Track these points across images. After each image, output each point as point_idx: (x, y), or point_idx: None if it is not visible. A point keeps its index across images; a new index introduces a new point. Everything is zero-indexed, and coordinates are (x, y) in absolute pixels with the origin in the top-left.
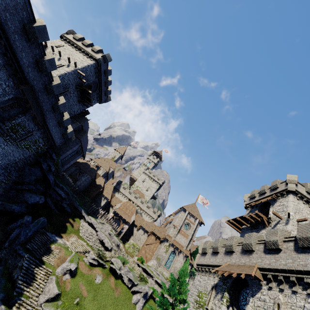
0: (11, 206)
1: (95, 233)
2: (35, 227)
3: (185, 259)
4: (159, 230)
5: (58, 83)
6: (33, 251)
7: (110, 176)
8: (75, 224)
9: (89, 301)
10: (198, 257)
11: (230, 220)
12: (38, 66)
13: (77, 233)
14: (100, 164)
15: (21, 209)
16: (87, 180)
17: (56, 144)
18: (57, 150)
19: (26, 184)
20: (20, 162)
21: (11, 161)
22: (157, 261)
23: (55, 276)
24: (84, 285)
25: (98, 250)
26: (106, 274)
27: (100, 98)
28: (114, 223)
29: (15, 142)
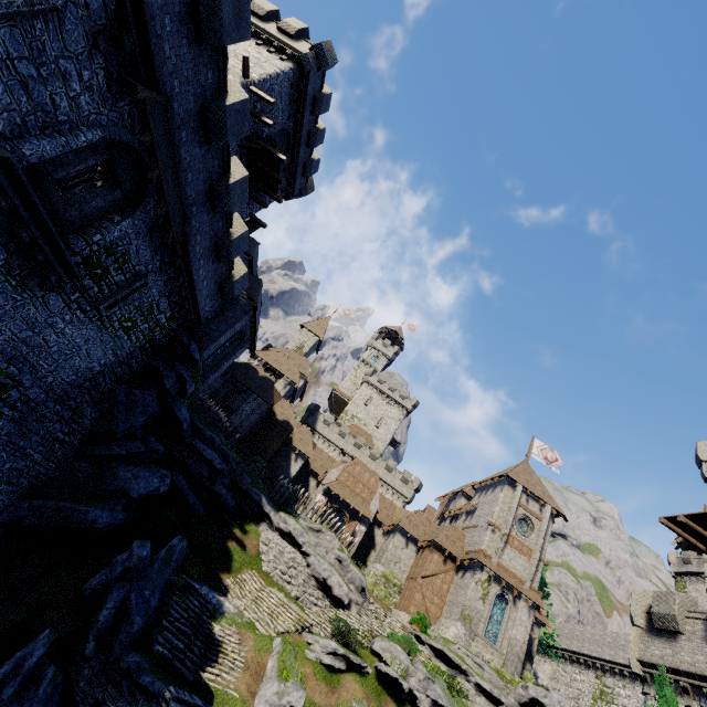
0: (86, 513)
1: (302, 559)
2: (165, 576)
3: (532, 616)
4: (448, 537)
5: (242, 98)
6: (174, 660)
7: (297, 394)
8: (248, 538)
9: None
10: (638, 638)
11: (679, 518)
12: (193, 14)
13: (256, 564)
14: (277, 367)
15: (112, 517)
16: (257, 412)
17: (201, 314)
18: (194, 334)
19: (120, 438)
20: (105, 373)
21: (80, 374)
22: (466, 625)
23: None
24: None
25: (334, 621)
26: (375, 697)
27: (292, 183)
28: (338, 525)
29: (95, 312)
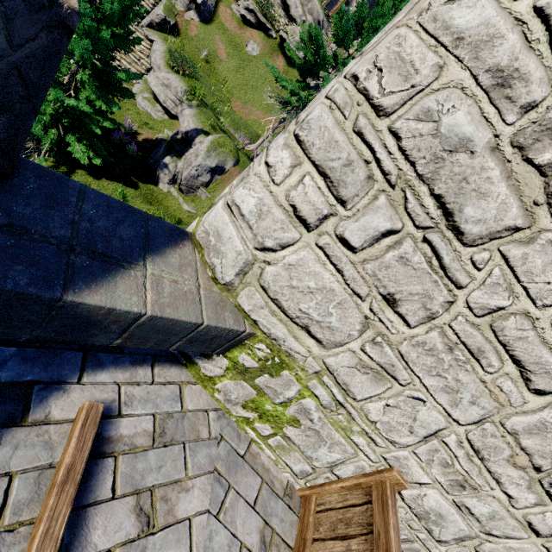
0: None
1: None
2: None
3: None
4: None
5: None
6: None
7: None
8: None
9: (228, 68)
10: None
11: None
12: None
13: None
14: None
15: None
16: None
17: None
18: None
19: None
20: None
21: None
22: None
23: (167, 1)
24: (222, 44)
25: None
26: (271, 50)
27: None
28: None
29: None
